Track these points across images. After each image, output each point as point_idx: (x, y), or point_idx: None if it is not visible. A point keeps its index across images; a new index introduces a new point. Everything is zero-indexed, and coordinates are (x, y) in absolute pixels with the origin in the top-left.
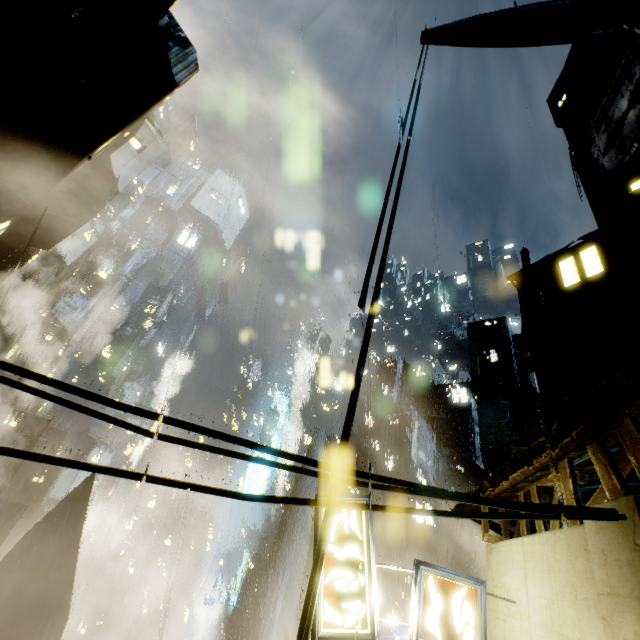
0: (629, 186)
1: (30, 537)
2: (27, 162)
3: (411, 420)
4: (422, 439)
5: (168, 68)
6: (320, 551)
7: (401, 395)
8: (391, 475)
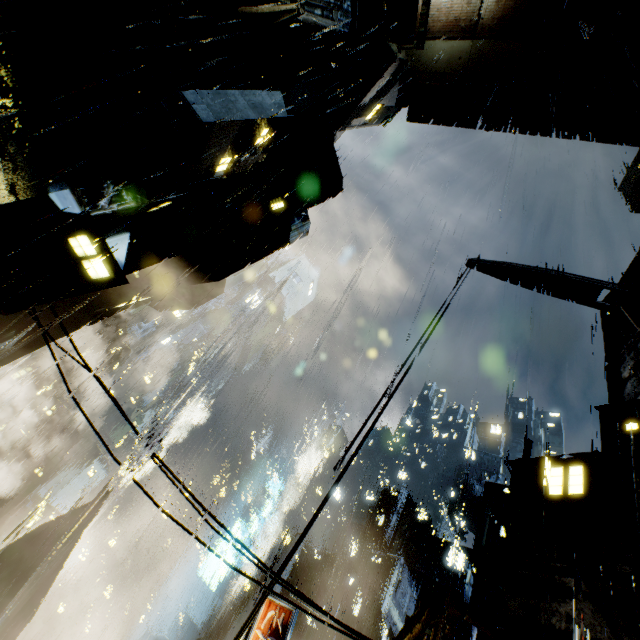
0: (625, 424)
1: (42, 530)
2: (180, 271)
3: (394, 565)
4: (400, 593)
5: (288, 233)
6: (252, 615)
7: (395, 532)
8: (354, 621)
